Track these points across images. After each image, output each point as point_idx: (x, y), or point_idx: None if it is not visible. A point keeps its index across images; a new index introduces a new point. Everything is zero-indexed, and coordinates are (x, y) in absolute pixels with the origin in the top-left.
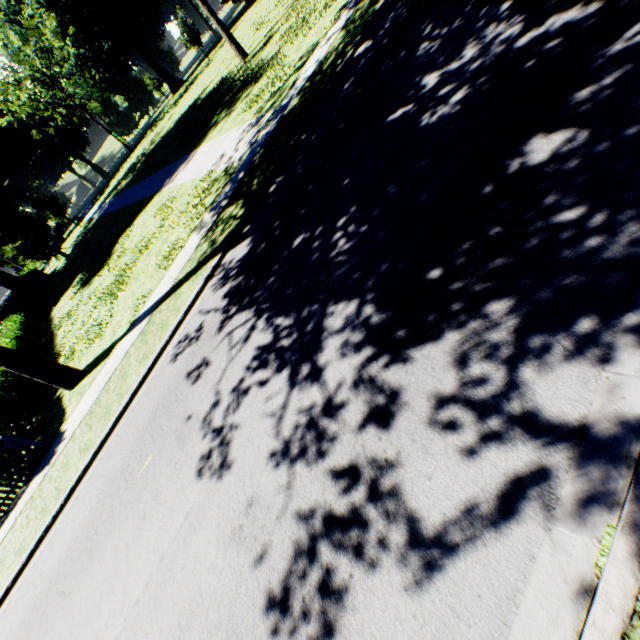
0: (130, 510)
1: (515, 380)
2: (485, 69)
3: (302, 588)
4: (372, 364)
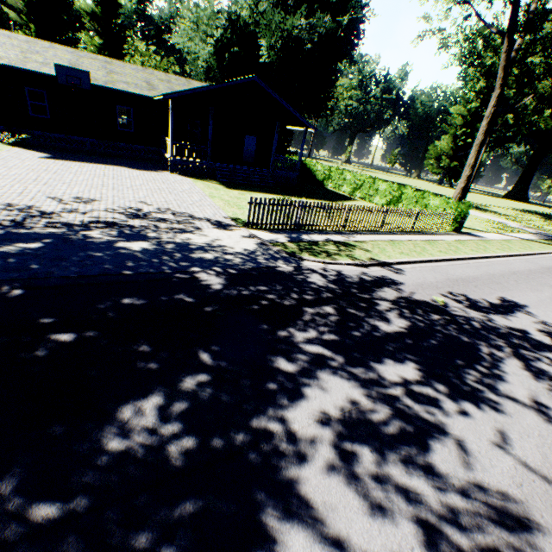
0: None
1: None
2: None
3: None
4: None
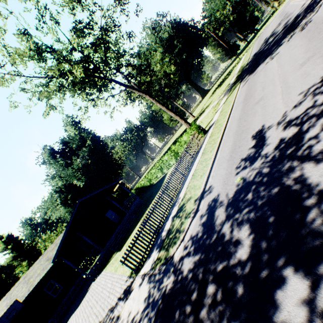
0: (259, 76)
1: (313, 11)
2: (282, 33)
3: (304, 28)
4: (294, 31)
